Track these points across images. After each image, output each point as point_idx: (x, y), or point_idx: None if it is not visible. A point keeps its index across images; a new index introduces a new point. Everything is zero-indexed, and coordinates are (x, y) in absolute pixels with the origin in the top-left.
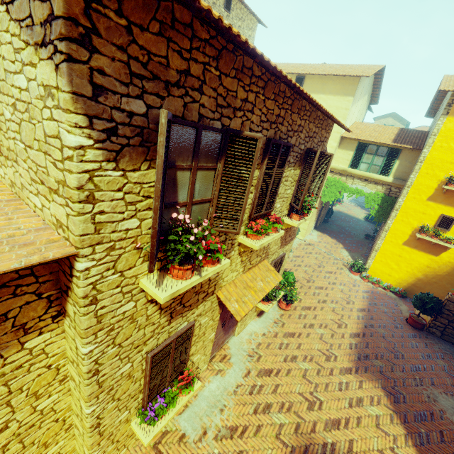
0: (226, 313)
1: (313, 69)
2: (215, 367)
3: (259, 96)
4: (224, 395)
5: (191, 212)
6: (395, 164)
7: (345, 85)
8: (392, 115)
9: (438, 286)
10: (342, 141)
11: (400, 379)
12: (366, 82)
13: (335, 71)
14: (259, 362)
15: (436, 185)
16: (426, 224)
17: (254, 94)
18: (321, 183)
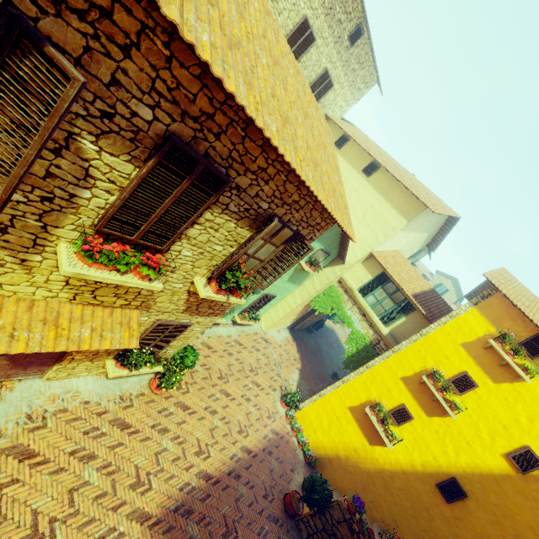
0: None
1: (394, 167)
2: None
3: (153, 39)
4: None
5: None
6: (400, 319)
7: (409, 205)
8: (454, 280)
9: (350, 479)
10: (370, 258)
11: None
12: (432, 219)
13: (410, 184)
14: (33, 433)
15: (419, 369)
16: (384, 403)
17: (137, 23)
18: (281, 272)
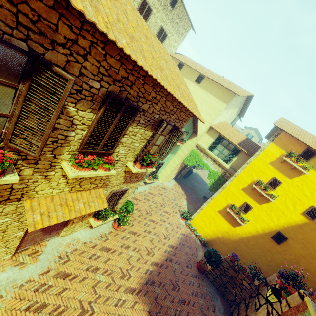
0: None
1: (212, 75)
2: (20, 258)
3: (97, 48)
4: (9, 286)
5: None
6: (234, 158)
7: (225, 95)
8: (255, 130)
9: (227, 247)
10: (210, 129)
11: (166, 307)
12: (239, 99)
13: (223, 83)
14: (64, 265)
15: (250, 182)
16: (235, 204)
17: (88, 42)
18: (170, 149)
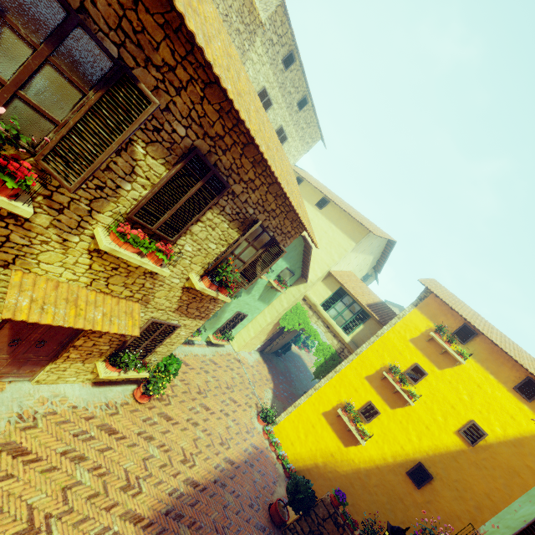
0: (30, 328)
1: (341, 202)
2: None
3: (195, 86)
4: None
5: (10, 104)
6: (359, 327)
7: (355, 230)
8: (401, 308)
9: (330, 486)
10: (328, 277)
11: None
12: (375, 243)
13: (354, 214)
14: (24, 432)
15: (379, 367)
16: (353, 404)
17: (188, 76)
18: (261, 273)
